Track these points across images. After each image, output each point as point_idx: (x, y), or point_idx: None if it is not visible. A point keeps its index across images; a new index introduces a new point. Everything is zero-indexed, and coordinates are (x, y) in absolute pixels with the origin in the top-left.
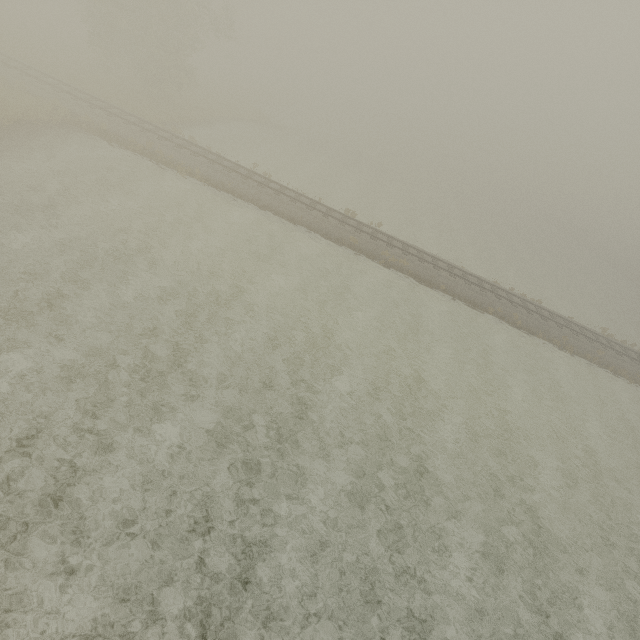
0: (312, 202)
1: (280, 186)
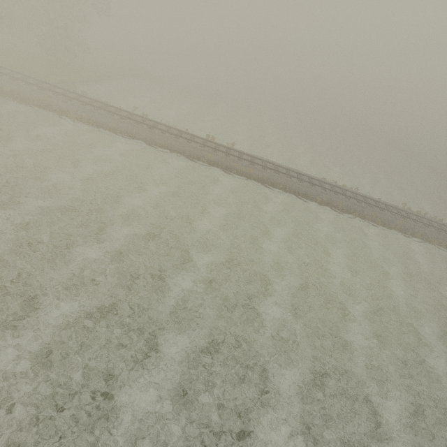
0: (179, 132)
1: (154, 122)
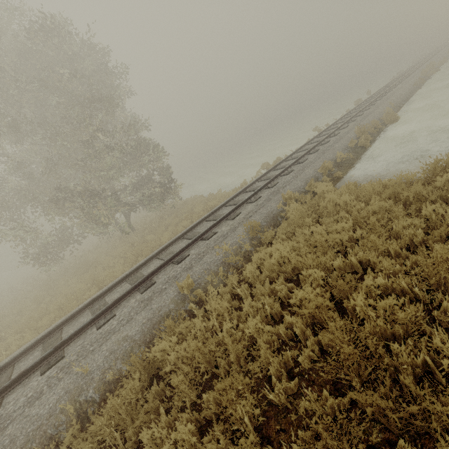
0: (368, 100)
1: (354, 109)
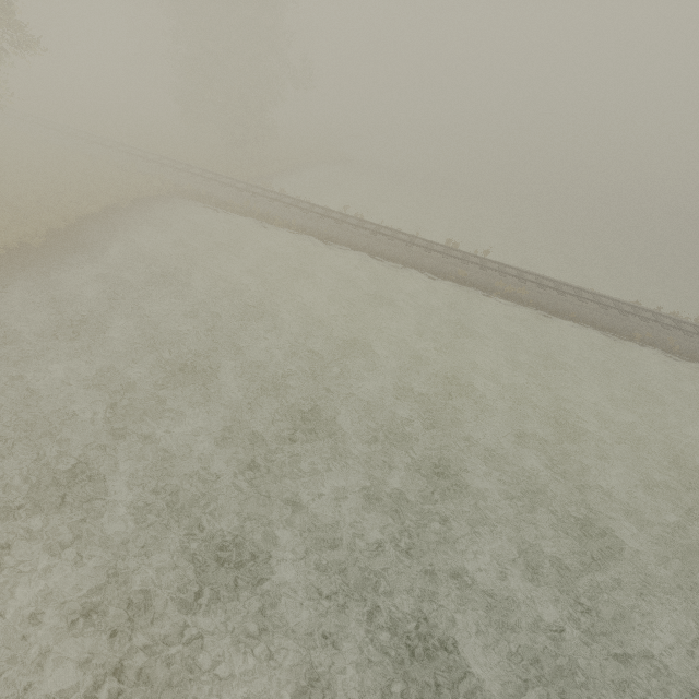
0: (410, 238)
1: (375, 225)
